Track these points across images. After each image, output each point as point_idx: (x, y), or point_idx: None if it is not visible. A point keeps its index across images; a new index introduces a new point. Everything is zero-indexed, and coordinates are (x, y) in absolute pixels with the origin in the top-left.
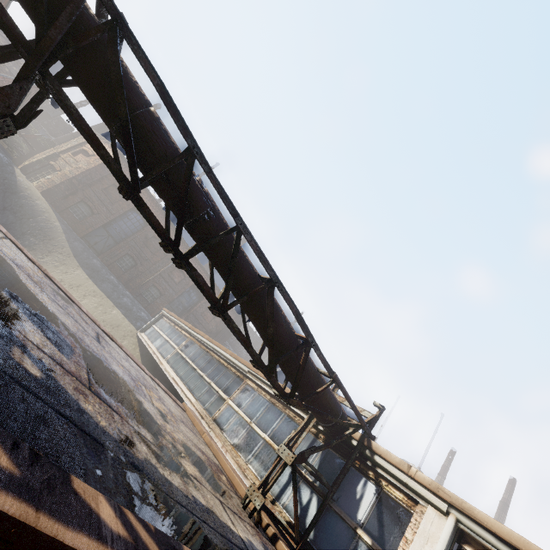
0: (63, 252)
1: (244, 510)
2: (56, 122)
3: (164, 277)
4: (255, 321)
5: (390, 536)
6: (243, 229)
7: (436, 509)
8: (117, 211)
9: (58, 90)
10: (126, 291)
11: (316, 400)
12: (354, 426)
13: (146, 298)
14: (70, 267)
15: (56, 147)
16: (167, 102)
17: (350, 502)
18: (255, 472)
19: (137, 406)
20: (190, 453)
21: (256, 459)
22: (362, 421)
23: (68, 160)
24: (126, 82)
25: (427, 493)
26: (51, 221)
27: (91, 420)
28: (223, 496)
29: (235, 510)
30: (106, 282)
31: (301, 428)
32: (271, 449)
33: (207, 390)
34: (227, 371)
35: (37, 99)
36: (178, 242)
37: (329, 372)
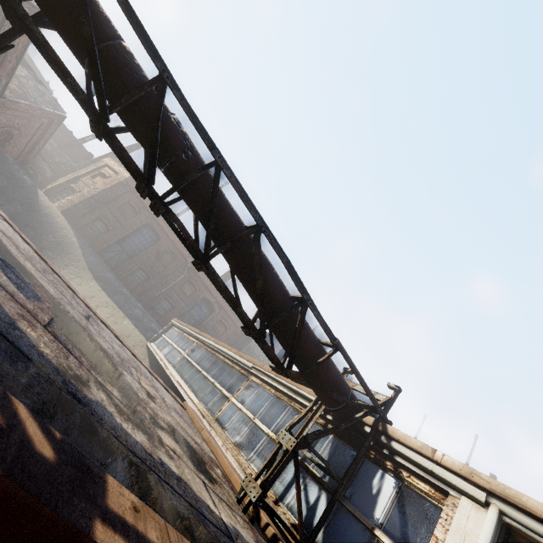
0: (78, 265)
1: (238, 505)
2: (78, 150)
3: (175, 290)
4: (244, 279)
5: (416, 537)
6: (221, 162)
7: (471, 500)
8: (131, 227)
9: (24, 15)
10: (138, 304)
11: (319, 375)
12: (365, 408)
13: (158, 311)
14: (85, 280)
15: (77, 172)
16: (133, 22)
17: (365, 498)
18: (257, 470)
19: (113, 372)
20: (176, 433)
21: (258, 456)
22: (374, 401)
23: (87, 182)
24: (95, 10)
25: (459, 481)
26: (68, 237)
27: (26, 339)
28: (211, 481)
29: (224, 499)
30: (118, 294)
31: (305, 413)
32: (275, 444)
33: (210, 390)
34: (231, 370)
35: (8, 34)
36: (152, 179)
37: (331, 338)
